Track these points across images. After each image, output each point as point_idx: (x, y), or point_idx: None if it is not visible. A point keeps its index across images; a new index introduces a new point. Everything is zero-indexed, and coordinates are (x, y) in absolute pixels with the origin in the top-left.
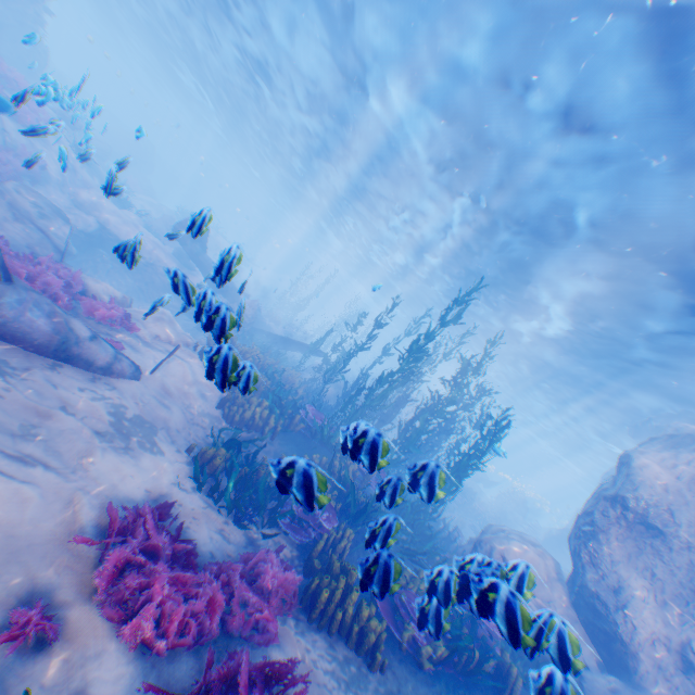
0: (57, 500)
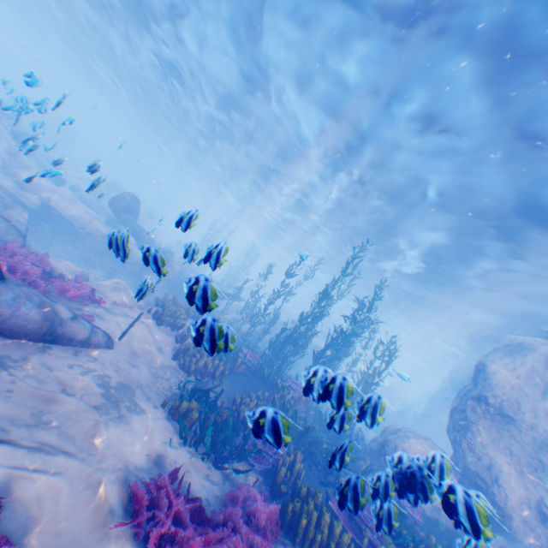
0: (84, 486)
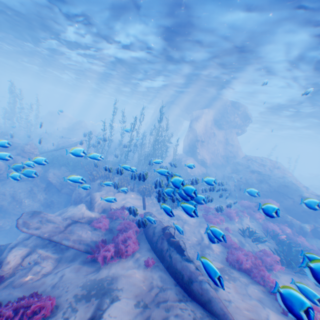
0: None
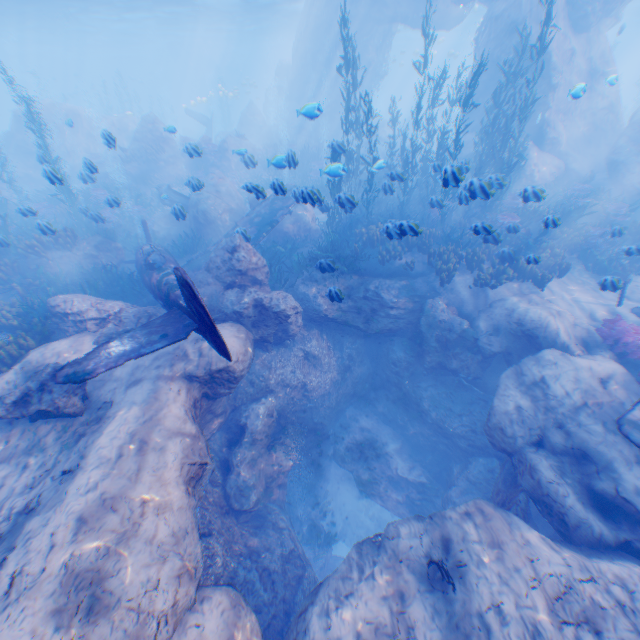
0: None
